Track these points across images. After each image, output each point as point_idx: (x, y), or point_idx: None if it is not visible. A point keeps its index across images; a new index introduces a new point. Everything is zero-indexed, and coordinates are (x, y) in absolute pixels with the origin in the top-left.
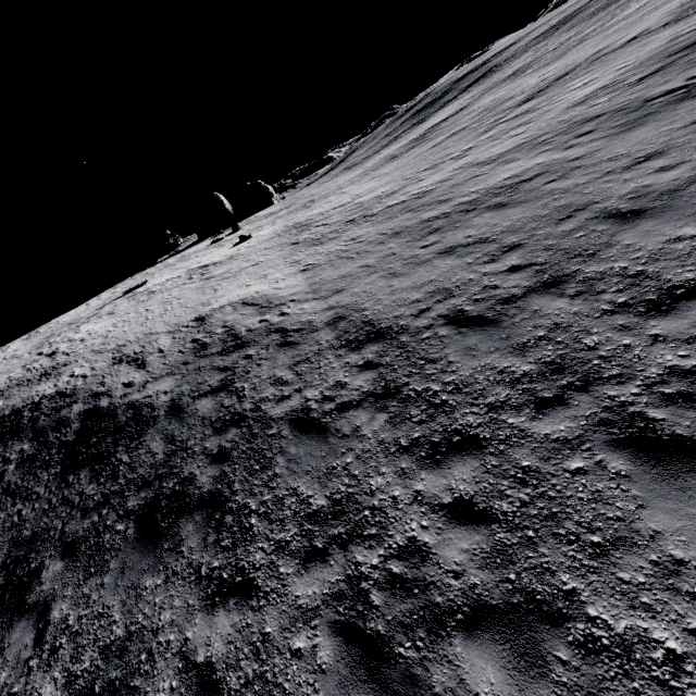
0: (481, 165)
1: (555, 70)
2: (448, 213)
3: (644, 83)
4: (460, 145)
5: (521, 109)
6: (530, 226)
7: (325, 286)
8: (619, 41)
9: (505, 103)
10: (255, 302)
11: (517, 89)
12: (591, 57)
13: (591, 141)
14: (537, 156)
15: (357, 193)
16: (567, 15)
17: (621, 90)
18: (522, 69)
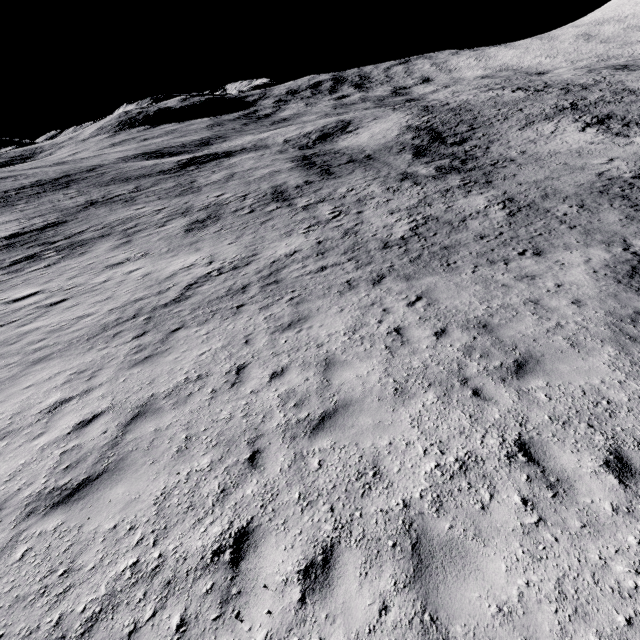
0: (424, 206)
1: (233, 193)
2: (514, 210)
3: (427, 184)
4: (296, 215)
5: (305, 200)
6: (580, 199)
7: (600, 238)
8: (290, 183)
9: (228, 205)
10: (628, 269)
11: (197, 202)
12: (278, 187)
13: (487, 191)
14: (468, 197)
15: (180, 265)
16: (44, 180)
17: (419, 186)
18: (108, 200)
